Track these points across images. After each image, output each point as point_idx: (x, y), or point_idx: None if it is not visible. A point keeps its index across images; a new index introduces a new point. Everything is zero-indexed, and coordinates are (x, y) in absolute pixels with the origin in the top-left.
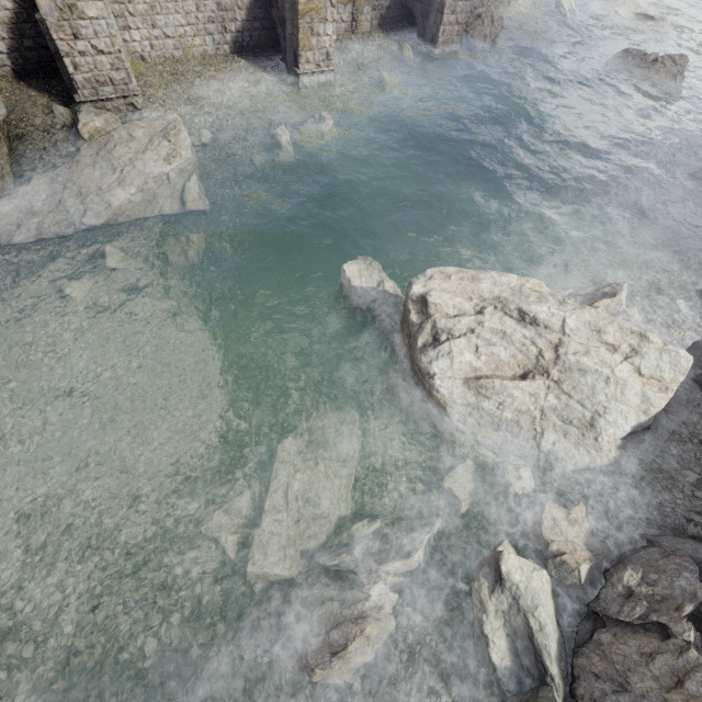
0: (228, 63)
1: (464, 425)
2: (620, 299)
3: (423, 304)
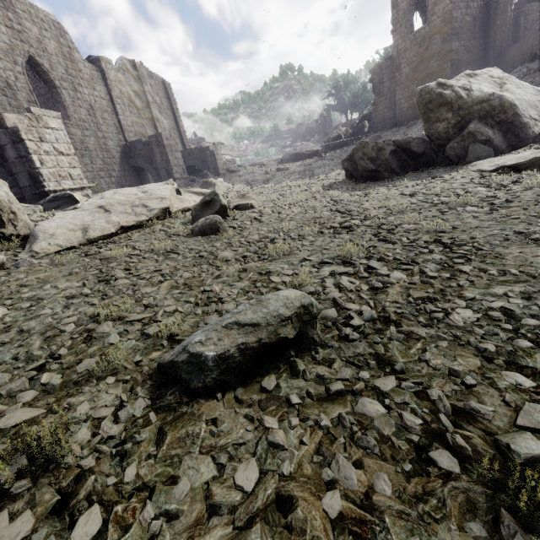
0: None
1: (524, 112)
2: None
3: (441, 86)
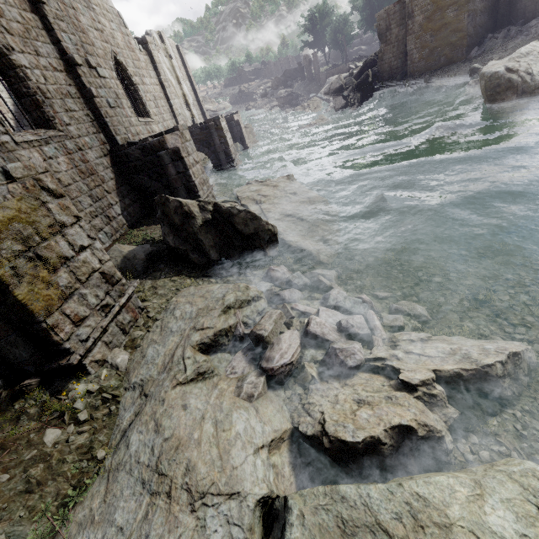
0: None
1: None
2: None
3: (508, 72)
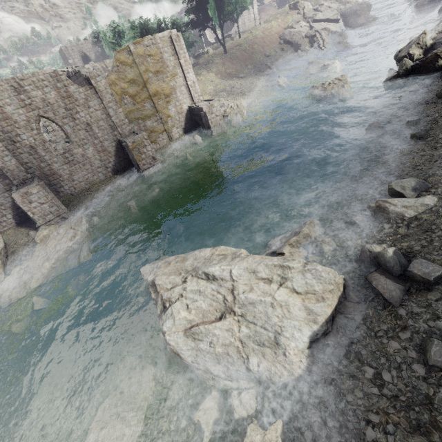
0: (111, 179)
1: (198, 364)
2: (305, 234)
3: (155, 286)
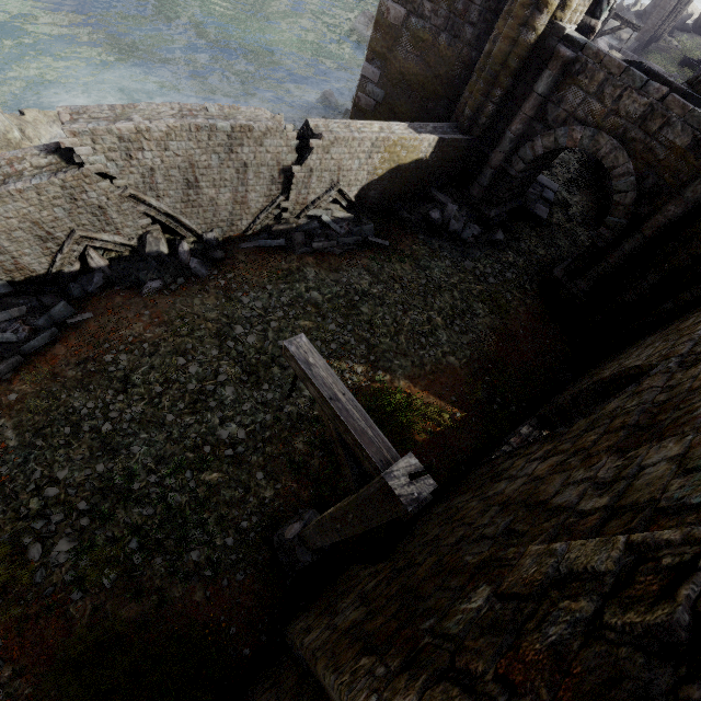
0: None
1: None
2: None
3: None
